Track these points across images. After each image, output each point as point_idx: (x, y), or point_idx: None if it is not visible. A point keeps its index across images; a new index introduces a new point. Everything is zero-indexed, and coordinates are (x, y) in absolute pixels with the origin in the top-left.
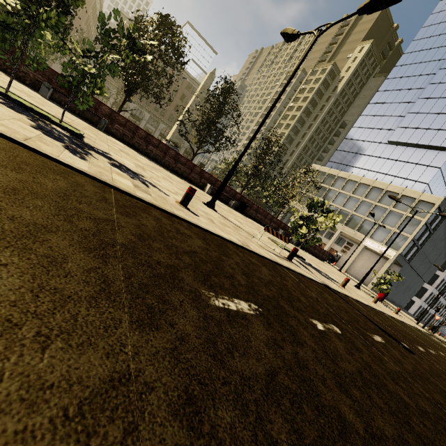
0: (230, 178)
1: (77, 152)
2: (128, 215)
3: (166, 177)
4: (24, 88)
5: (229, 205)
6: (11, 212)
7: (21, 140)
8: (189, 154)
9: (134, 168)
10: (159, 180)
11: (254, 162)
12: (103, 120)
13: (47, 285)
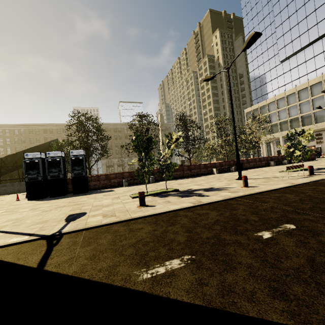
0: (239, 158)
1: (201, 195)
2: (265, 202)
3: (204, 181)
4: (122, 188)
5: (232, 171)
6: (272, 217)
7: (204, 202)
8: (186, 161)
9: (204, 187)
10: (213, 184)
11: (222, 138)
12: (152, 177)
13: (323, 223)
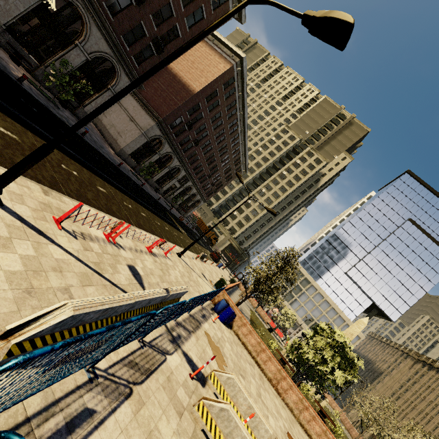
0: None
1: None
2: None
3: None
4: None
5: None
6: None
7: None
8: None
9: None
10: None
11: None
12: None
13: None
